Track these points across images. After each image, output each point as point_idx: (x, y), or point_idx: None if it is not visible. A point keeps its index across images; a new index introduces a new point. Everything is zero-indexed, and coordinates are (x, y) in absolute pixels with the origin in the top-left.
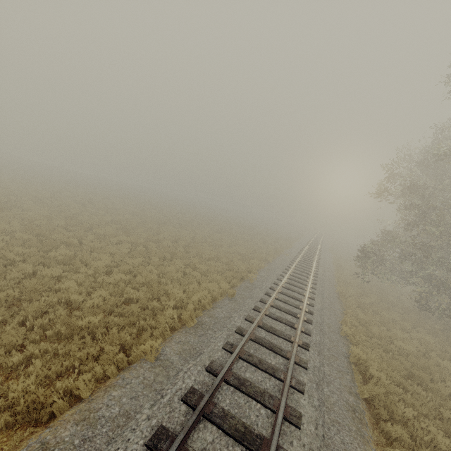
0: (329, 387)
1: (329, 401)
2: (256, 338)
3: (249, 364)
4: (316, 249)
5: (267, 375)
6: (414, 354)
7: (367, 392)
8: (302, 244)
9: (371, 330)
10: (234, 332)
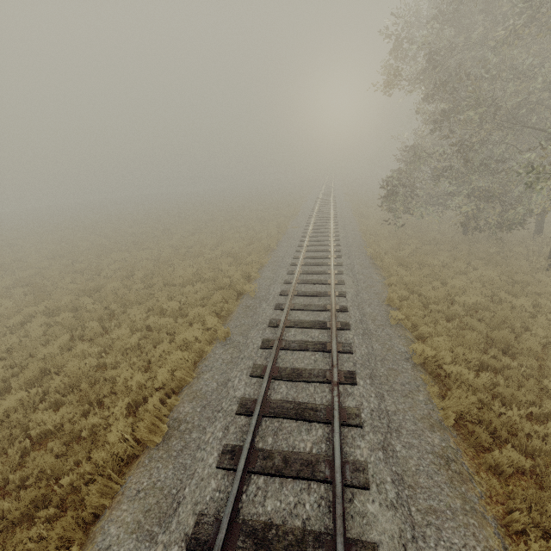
0: (401, 438)
1: (409, 469)
2: (272, 409)
3: (268, 477)
4: (329, 203)
5: (303, 485)
6: (483, 305)
7: (452, 411)
8: (311, 204)
9: (423, 294)
10: (235, 416)
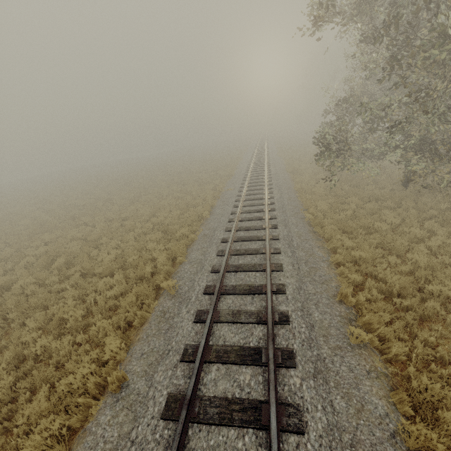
0: None
1: None
2: None
3: None
4: (263, 160)
5: None
6: None
7: None
8: (247, 162)
9: (379, 275)
10: None
